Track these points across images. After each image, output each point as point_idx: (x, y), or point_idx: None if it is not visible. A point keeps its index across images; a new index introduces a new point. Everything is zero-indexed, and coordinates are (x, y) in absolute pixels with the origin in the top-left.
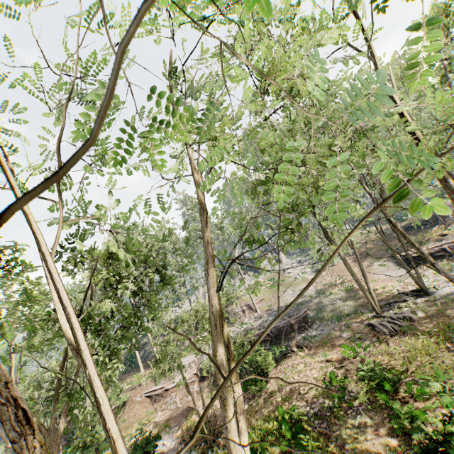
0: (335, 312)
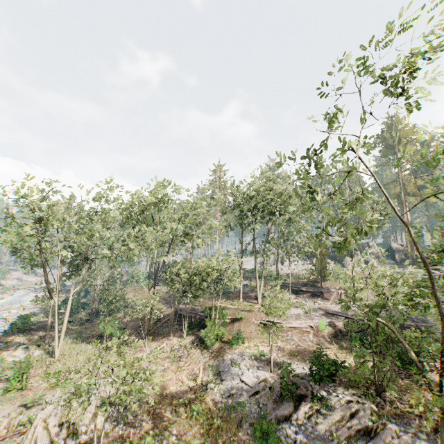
0: None
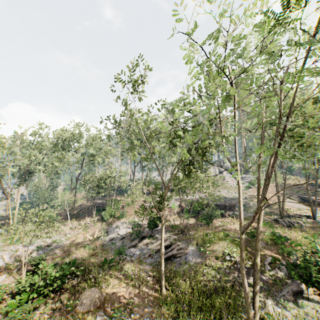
0: (253, 210)
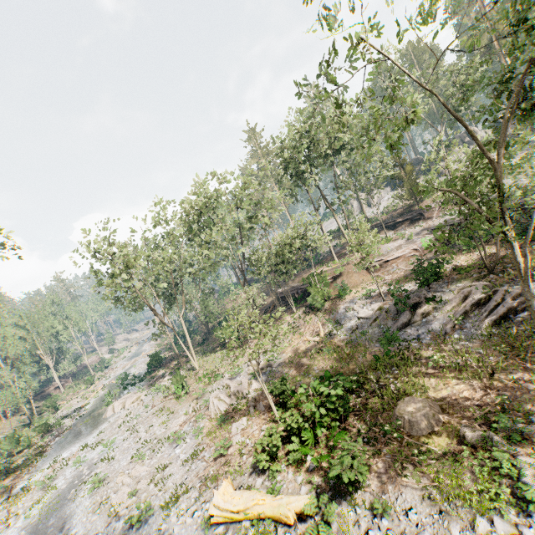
0: None
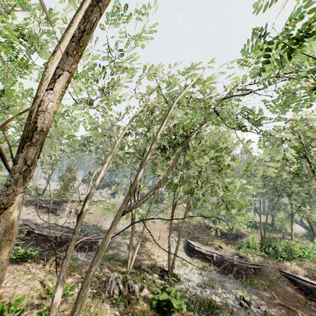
0: (115, 252)
